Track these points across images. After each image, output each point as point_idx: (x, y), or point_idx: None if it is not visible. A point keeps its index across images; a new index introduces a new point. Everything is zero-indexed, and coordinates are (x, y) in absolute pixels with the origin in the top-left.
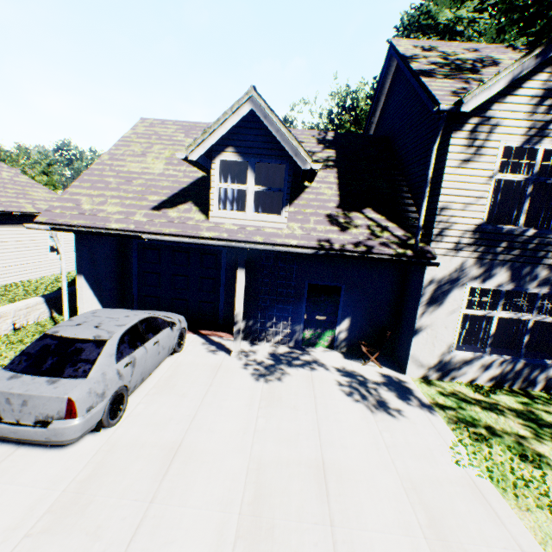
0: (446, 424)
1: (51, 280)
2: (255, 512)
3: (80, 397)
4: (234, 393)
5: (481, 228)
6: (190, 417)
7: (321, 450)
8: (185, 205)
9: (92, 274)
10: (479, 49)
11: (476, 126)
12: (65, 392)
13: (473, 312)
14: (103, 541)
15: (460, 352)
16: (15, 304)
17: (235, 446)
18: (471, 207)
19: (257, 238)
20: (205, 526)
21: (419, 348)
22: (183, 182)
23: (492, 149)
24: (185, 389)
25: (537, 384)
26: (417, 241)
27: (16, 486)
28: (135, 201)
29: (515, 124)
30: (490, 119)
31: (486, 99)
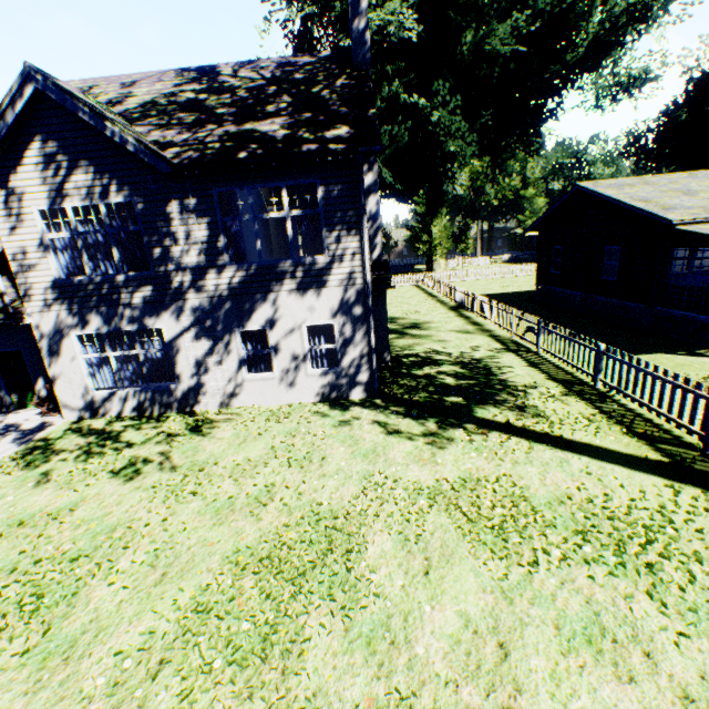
0: (14, 453)
1: None
2: None
3: None
4: None
5: (59, 284)
6: None
7: None
8: None
9: None
10: (142, 80)
11: (7, 197)
12: None
13: (93, 356)
14: None
15: (100, 391)
16: None
17: None
18: (41, 267)
19: None
20: None
21: (64, 394)
22: None
23: (31, 215)
24: None
25: (173, 406)
26: (7, 305)
27: None
28: None
29: (37, 190)
30: (15, 189)
31: (3, 173)
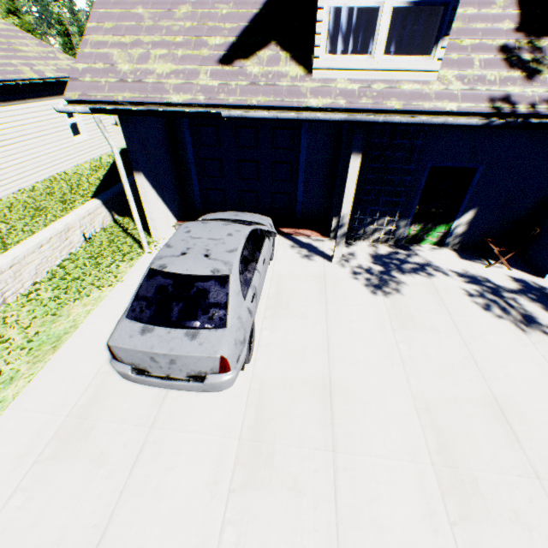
0: None
1: (87, 170)
2: (448, 463)
3: (230, 352)
4: (356, 312)
5: None
6: (324, 346)
7: (486, 384)
8: (266, 50)
9: (150, 170)
10: None
11: None
12: (214, 351)
13: None
14: (307, 497)
15: None
16: (76, 213)
17: (388, 381)
18: None
19: (392, 103)
20: (403, 479)
21: None
22: (250, 3)
23: None
24: (301, 309)
25: None
26: None
27: (190, 434)
28: (190, 49)
29: None
30: None
31: None
